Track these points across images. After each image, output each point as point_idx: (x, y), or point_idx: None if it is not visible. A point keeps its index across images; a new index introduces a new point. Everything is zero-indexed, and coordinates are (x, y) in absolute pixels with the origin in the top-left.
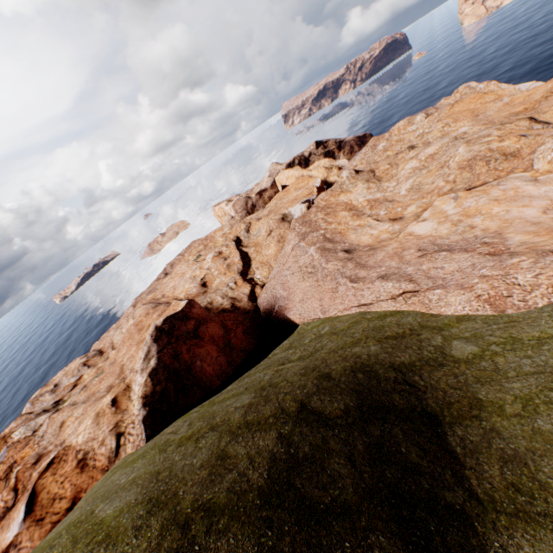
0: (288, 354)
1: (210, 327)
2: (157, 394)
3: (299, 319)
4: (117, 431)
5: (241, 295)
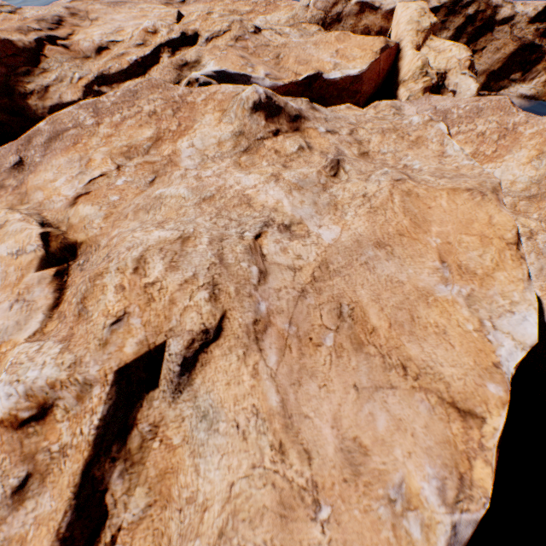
0: None
1: None
2: None
3: None
4: None
5: (55, 96)
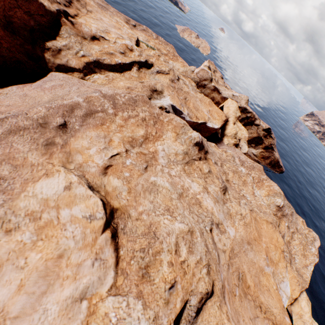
0: None
1: None
2: None
3: (0, 92)
4: None
5: (64, 58)
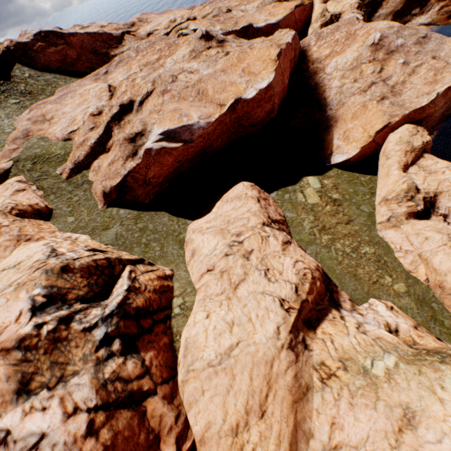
0: (45, 77)
1: (71, 51)
2: (12, 49)
3: None
4: (4, 49)
5: None
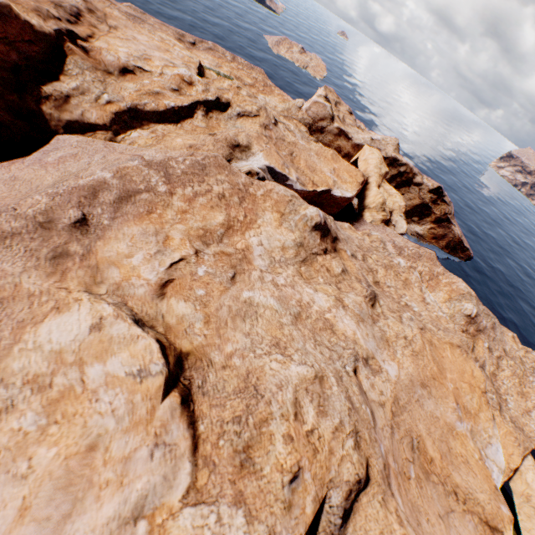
0: None
1: None
2: None
3: None
4: None
5: (76, 110)
